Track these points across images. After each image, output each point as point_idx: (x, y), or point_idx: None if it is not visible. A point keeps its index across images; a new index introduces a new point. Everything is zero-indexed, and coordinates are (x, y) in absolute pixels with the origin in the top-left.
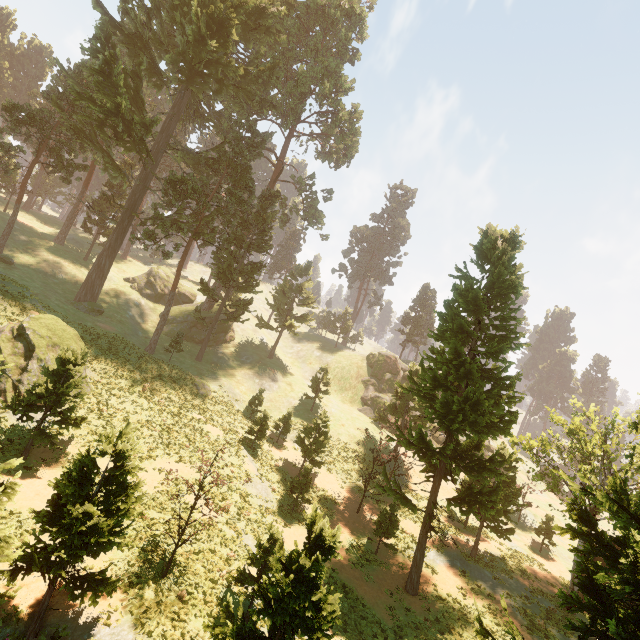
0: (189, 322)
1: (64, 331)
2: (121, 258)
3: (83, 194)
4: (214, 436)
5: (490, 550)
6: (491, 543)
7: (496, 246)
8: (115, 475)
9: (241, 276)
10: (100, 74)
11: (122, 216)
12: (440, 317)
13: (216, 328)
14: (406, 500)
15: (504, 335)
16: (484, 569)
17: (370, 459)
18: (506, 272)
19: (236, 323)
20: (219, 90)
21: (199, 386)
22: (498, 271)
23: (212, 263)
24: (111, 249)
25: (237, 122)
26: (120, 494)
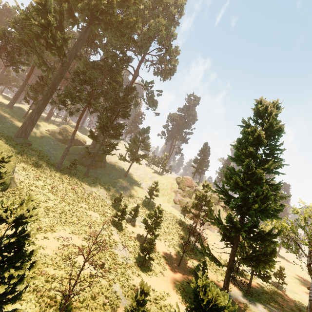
0: (81, 154)
1: (0, 146)
2: (45, 120)
3: (26, 82)
4: (94, 218)
5: (254, 288)
6: (253, 283)
7: (267, 108)
8: (13, 242)
9: (112, 130)
10: (39, 4)
11: (47, 91)
12: (235, 147)
13: (96, 159)
14: (215, 259)
15: (272, 159)
16: (256, 301)
17: (181, 233)
18: (275, 122)
19: (107, 158)
20: (106, 28)
21: (86, 189)
22: (270, 121)
23: (97, 121)
24: (39, 109)
25: (115, 47)
26: (15, 261)
